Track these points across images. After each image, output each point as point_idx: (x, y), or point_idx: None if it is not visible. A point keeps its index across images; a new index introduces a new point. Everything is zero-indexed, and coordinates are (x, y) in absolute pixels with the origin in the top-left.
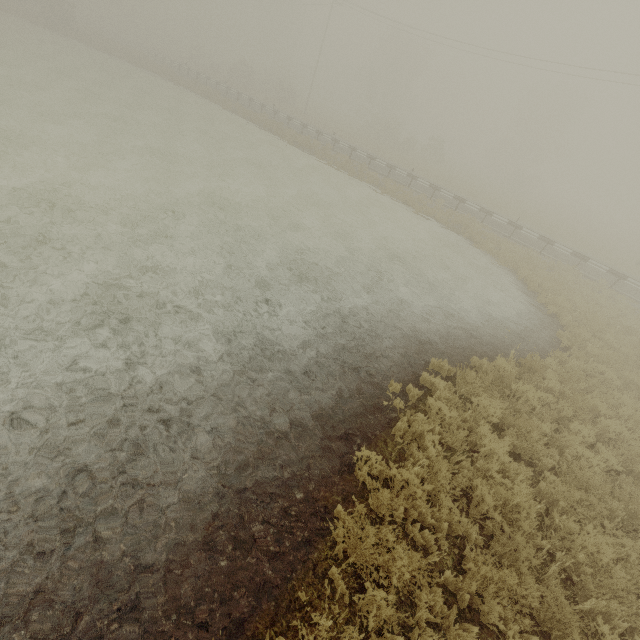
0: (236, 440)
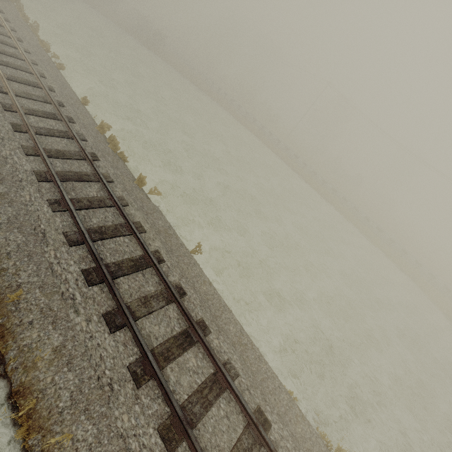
0: None
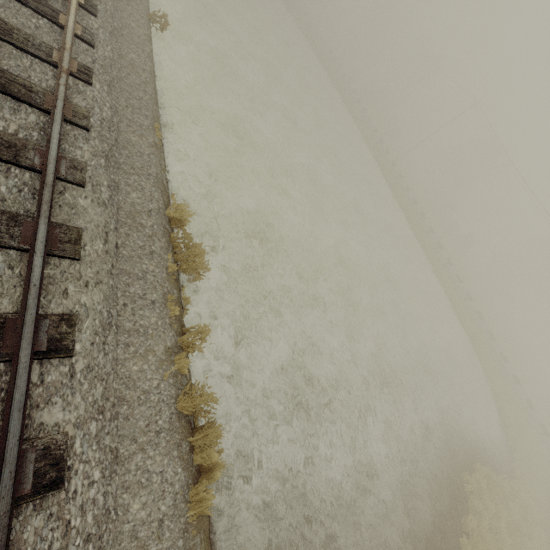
0: (429, 482)
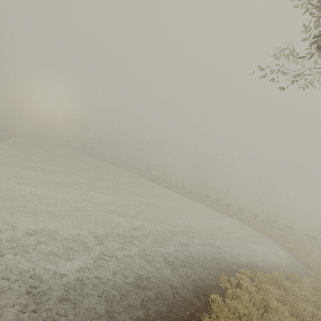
0: (158, 286)
